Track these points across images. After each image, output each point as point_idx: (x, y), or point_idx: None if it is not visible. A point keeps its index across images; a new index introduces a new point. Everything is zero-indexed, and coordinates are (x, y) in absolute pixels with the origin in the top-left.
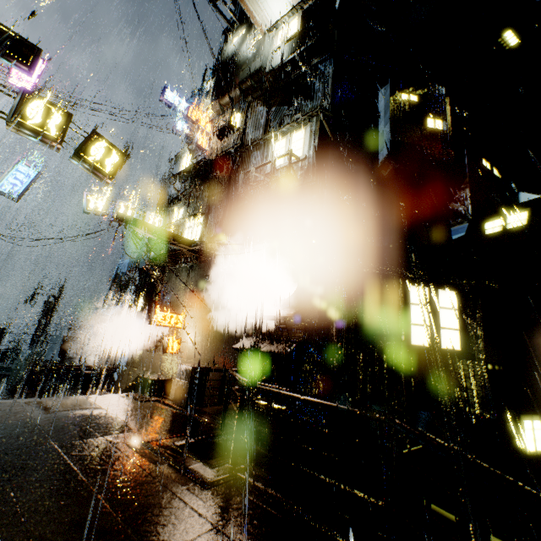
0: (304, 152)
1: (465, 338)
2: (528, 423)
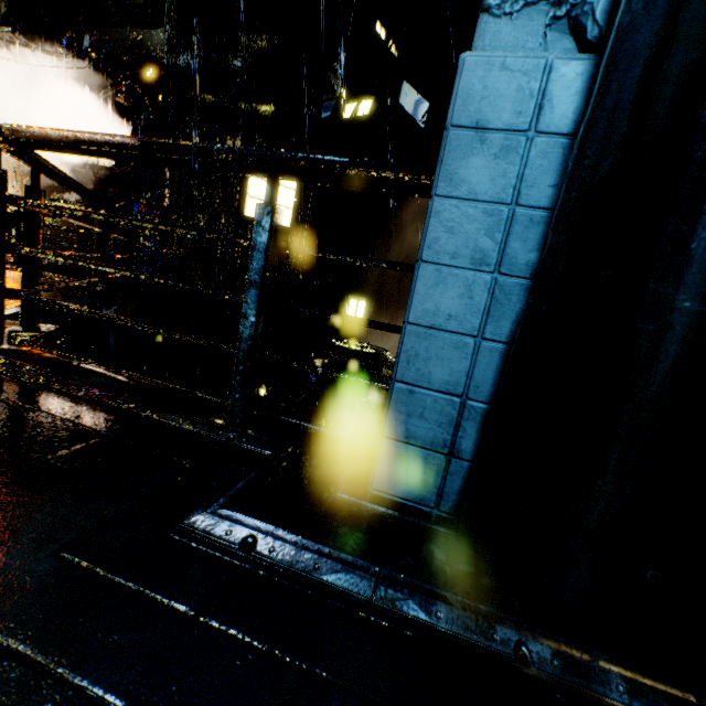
0: None
1: (296, 218)
2: (354, 302)
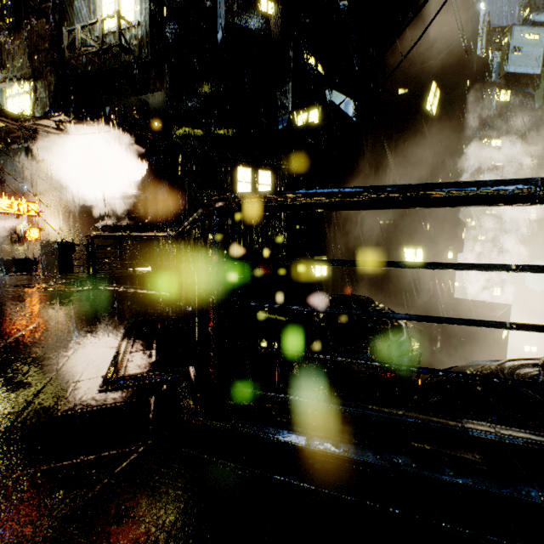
0: (137, 16)
1: None
2: None
